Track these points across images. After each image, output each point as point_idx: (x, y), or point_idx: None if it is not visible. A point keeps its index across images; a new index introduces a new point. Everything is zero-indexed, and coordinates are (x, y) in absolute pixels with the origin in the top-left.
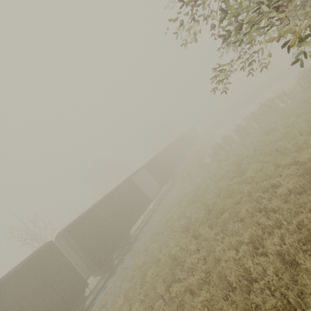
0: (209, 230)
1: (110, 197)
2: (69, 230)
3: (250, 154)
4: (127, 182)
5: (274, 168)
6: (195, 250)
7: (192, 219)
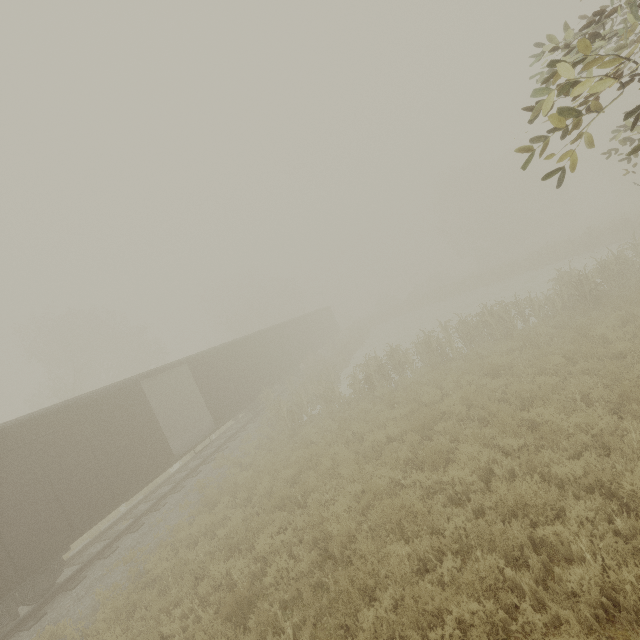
0: None
1: (39, 426)
2: None
3: (457, 413)
4: (122, 391)
5: (538, 482)
6: None
7: (268, 575)
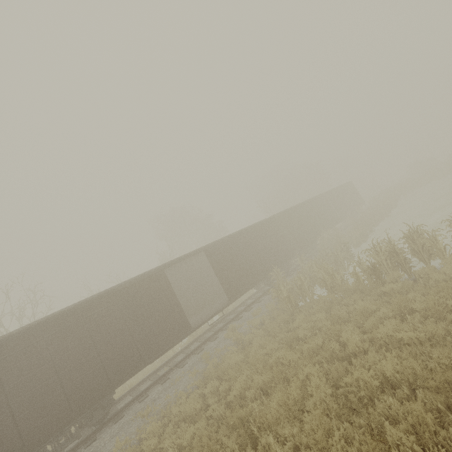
0: None
1: (89, 307)
2: None
3: None
4: (149, 278)
5: None
6: None
7: None
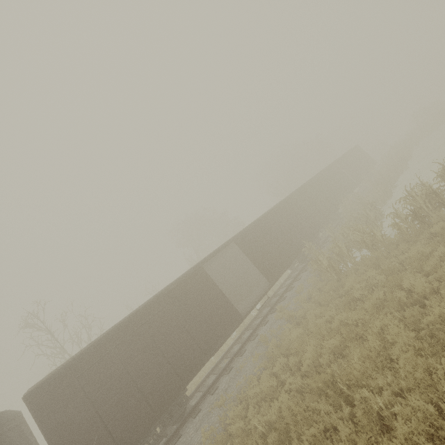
0: None
1: (144, 314)
2: (33, 397)
3: None
4: (190, 276)
5: None
6: None
7: None
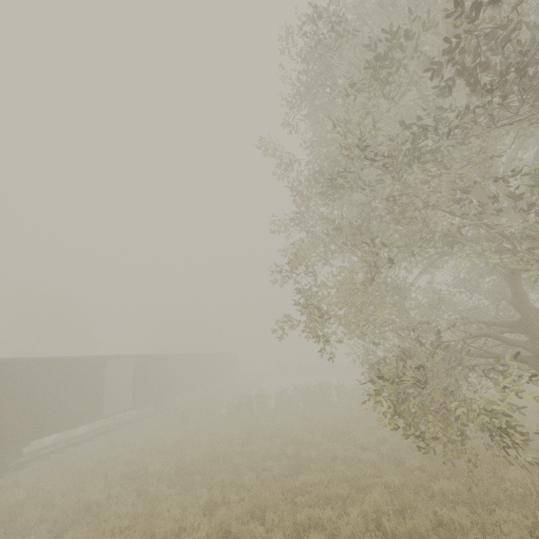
0: (164, 488)
1: (54, 365)
2: None
3: (271, 430)
4: (96, 362)
5: (278, 452)
6: (129, 503)
7: (150, 468)
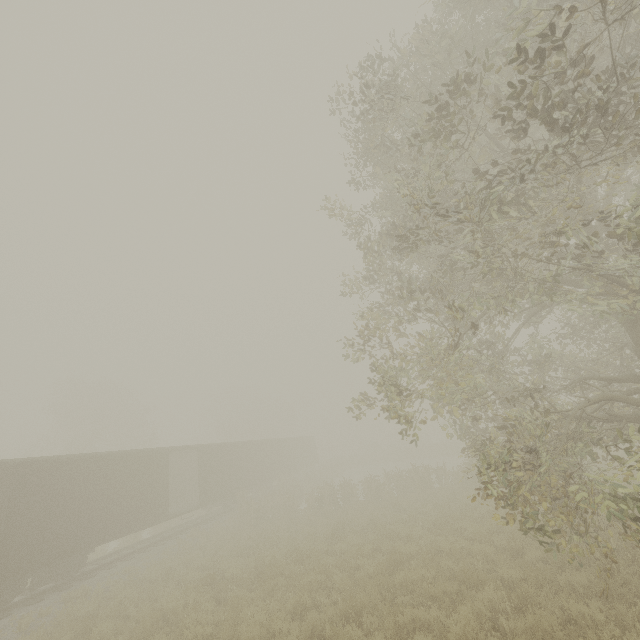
0: (245, 593)
1: (116, 460)
2: (20, 468)
3: (362, 525)
4: (158, 454)
5: (371, 549)
6: (209, 610)
7: (227, 572)
